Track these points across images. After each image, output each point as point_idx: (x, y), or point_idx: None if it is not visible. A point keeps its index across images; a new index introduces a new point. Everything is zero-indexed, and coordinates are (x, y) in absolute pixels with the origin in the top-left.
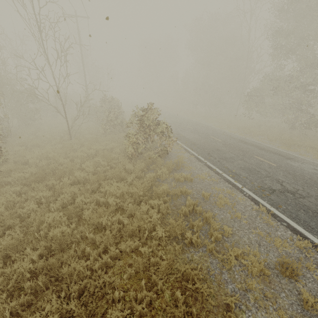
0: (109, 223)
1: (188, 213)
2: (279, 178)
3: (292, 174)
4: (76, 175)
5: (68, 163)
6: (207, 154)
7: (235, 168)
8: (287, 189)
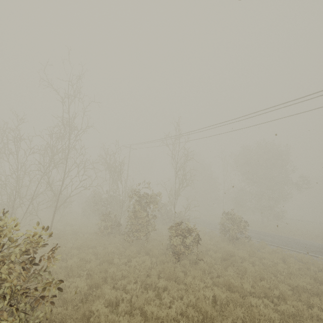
0: (297, 267)
1: (308, 262)
2: (307, 246)
3: (308, 245)
4: (237, 253)
5: (222, 247)
6: (260, 239)
7: (284, 244)
8: (317, 250)
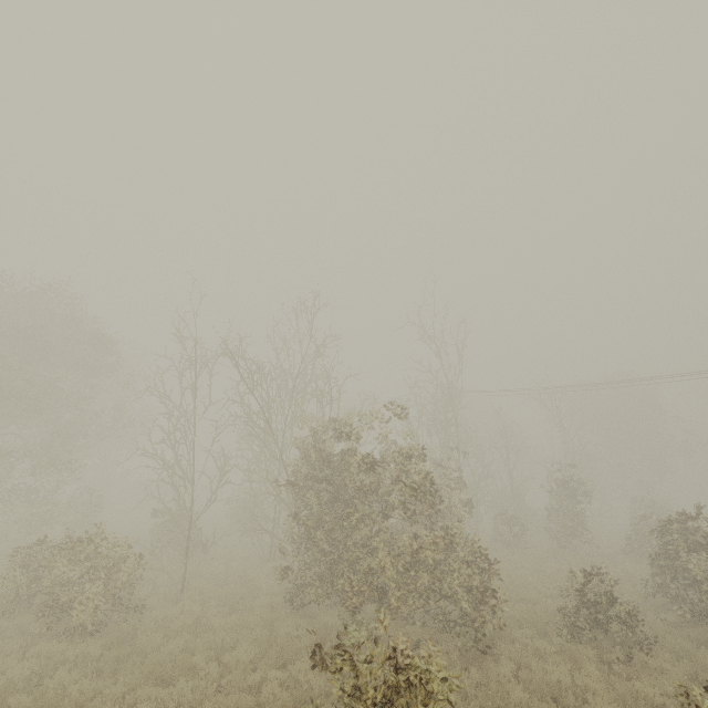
0: None
1: None
2: None
3: None
4: None
5: None
6: None
7: None
8: None
